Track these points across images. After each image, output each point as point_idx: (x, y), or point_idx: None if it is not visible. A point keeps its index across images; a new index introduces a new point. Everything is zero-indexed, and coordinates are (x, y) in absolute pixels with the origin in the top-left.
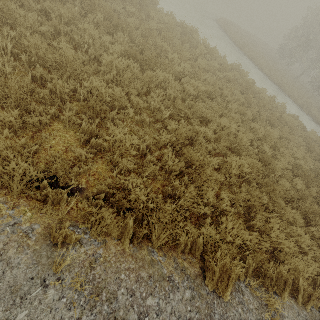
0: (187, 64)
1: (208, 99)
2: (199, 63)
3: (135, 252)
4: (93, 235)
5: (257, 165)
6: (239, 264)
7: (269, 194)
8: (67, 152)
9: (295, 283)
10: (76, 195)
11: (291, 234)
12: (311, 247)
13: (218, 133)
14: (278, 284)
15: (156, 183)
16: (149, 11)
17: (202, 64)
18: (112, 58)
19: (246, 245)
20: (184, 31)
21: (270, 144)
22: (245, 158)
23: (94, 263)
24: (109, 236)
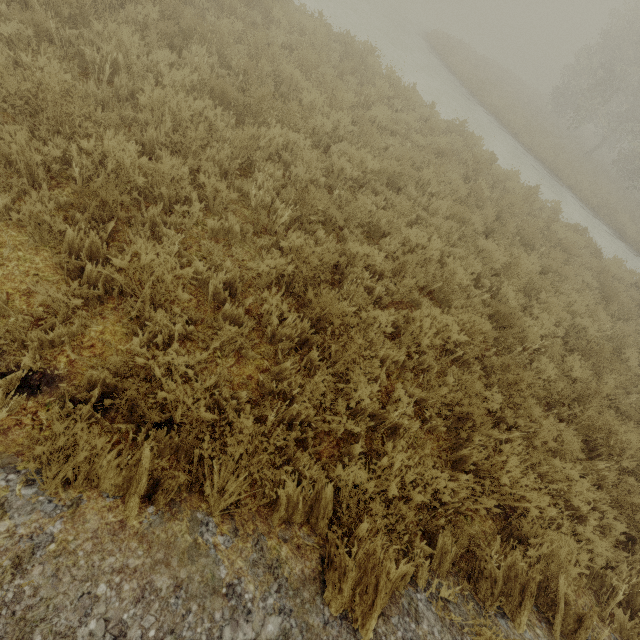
0: (344, 115)
1: (391, 189)
2: (372, 115)
3: (153, 525)
4: (50, 486)
5: (481, 326)
6: (420, 547)
7: (507, 390)
8: (30, 294)
9: (549, 587)
10: (38, 391)
11: (551, 477)
12: (596, 503)
13: (400, 258)
14: (509, 591)
15: (244, 366)
16: (270, 6)
17: (379, 118)
18: (162, 94)
19: (444, 502)
20: (348, 51)
21: (517, 284)
22: (457, 311)
23: (27, 557)
24: (94, 489)
